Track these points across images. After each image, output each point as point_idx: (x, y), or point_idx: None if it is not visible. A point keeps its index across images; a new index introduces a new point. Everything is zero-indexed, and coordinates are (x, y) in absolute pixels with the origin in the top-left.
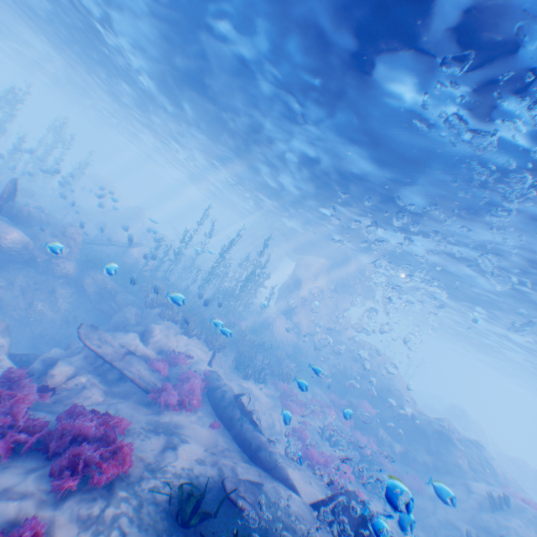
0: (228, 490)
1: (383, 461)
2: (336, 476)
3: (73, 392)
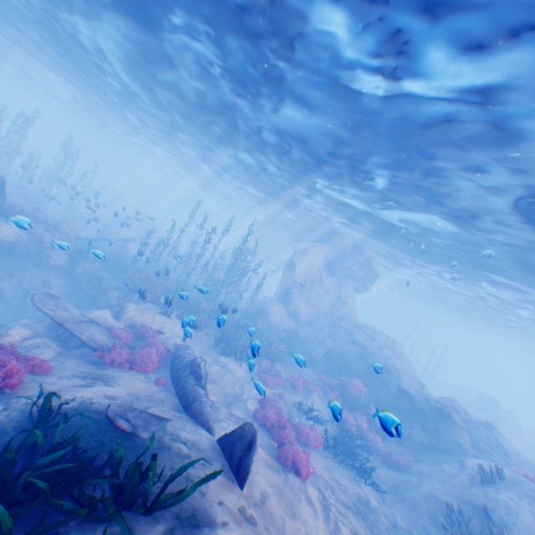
0: (108, 409)
1: (371, 438)
2: (289, 436)
3: (24, 349)
